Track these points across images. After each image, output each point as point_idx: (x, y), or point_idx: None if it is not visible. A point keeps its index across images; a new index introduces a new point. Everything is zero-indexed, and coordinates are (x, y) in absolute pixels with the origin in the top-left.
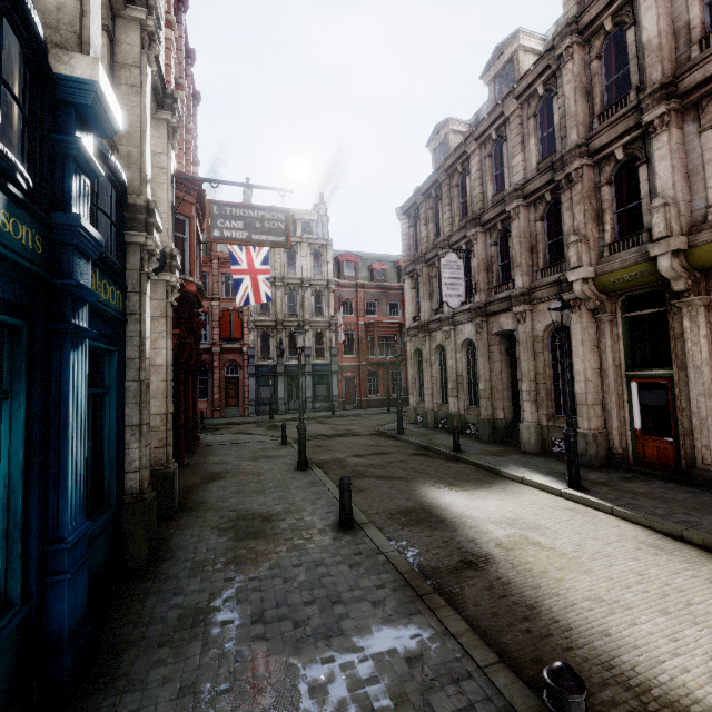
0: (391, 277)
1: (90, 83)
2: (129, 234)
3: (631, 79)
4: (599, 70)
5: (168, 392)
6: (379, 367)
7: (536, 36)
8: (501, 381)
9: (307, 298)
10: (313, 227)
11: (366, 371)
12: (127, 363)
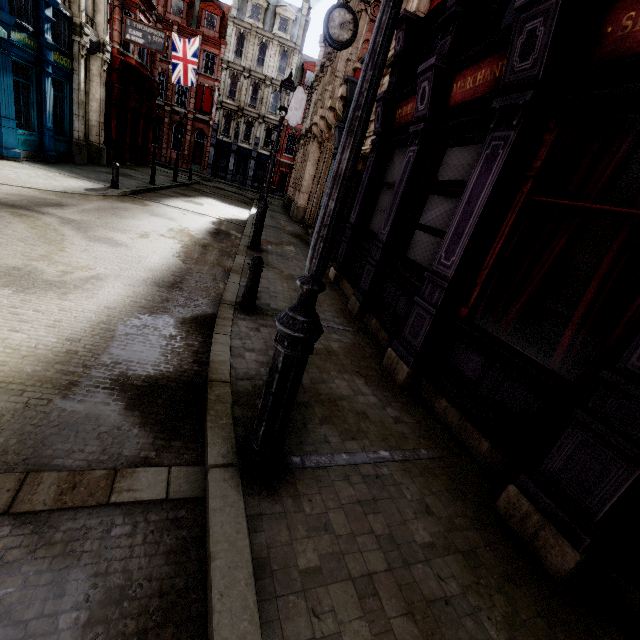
0: None
1: None
2: (74, 36)
3: None
4: None
5: (101, 113)
6: None
7: None
8: None
9: (266, 95)
10: (289, 26)
11: None
12: (74, 90)
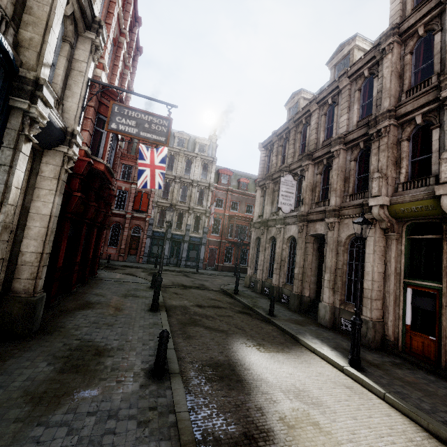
0: (251, 188)
1: None
2: (14, 99)
3: (434, 68)
4: (410, 61)
5: (47, 236)
6: (234, 245)
7: (368, 40)
8: (310, 269)
9: (194, 193)
10: (206, 149)
11: (225, 246)
12: None
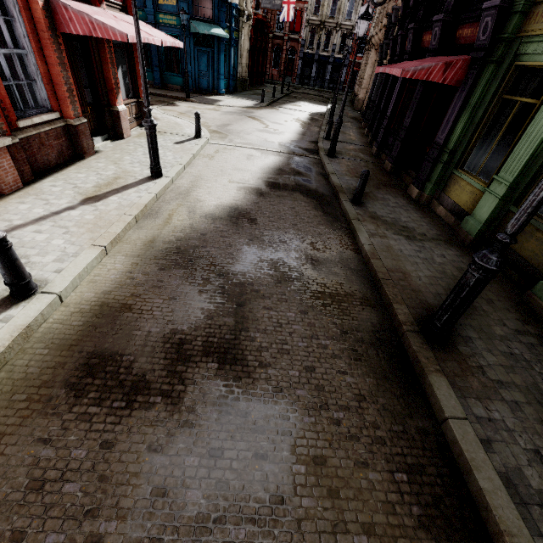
0: None
1: (235, 4)
2: (240, 18)
3: None
4: None
5: (247, 58)
6: None
7: None
8: None
9: (343, 4)
10: None
11: None
12: (239, 49)
